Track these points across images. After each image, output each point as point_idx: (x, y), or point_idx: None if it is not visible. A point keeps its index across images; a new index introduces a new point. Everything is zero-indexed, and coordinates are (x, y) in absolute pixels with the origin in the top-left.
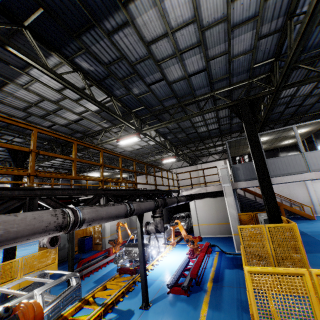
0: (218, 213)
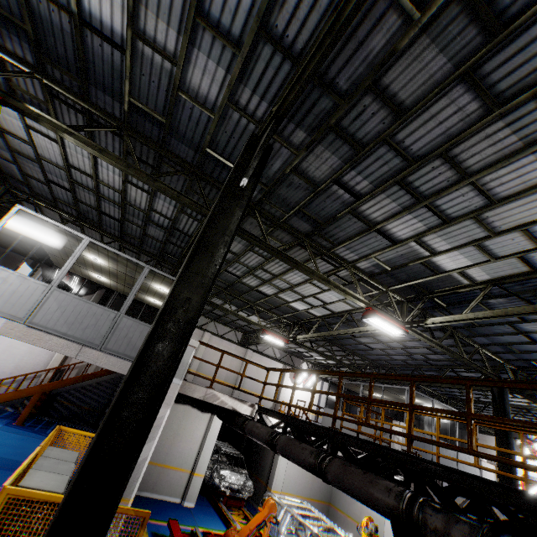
0: (316, 478)
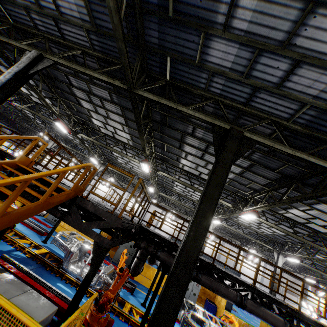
0: None
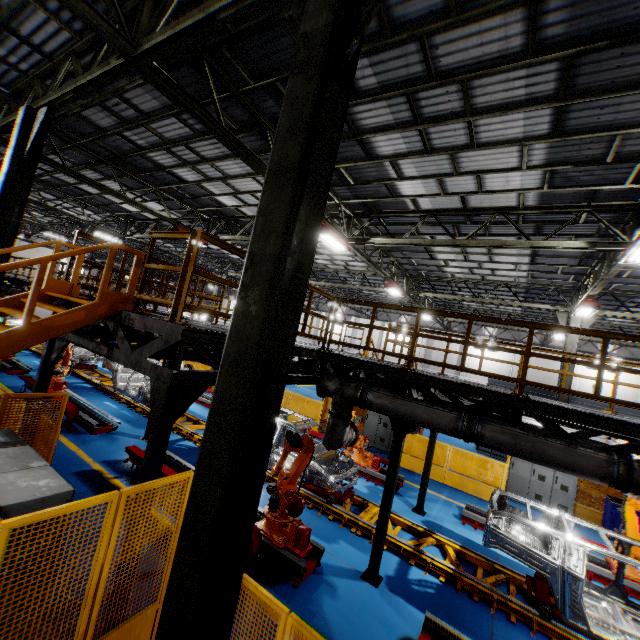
0: None
